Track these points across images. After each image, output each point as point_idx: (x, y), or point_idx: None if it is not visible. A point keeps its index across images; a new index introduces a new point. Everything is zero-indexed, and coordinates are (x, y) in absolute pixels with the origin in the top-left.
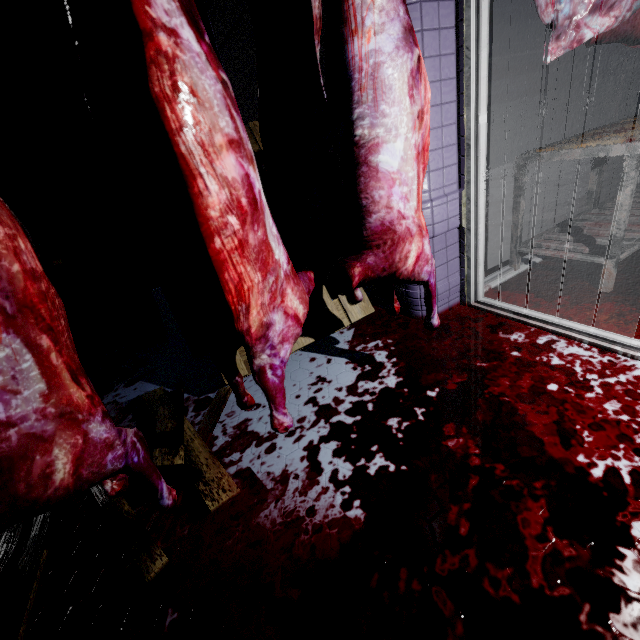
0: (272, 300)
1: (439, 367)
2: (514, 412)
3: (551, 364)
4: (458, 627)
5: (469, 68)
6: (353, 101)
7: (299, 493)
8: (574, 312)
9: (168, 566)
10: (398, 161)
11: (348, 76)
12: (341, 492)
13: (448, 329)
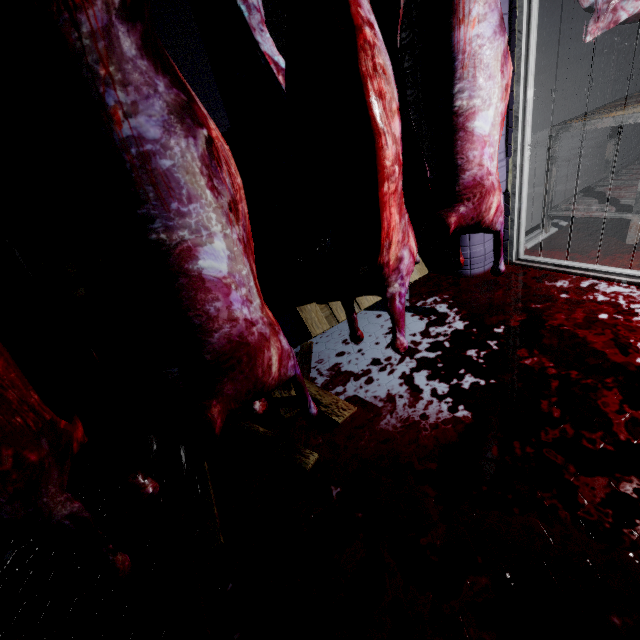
0: (403, 239)
1: (499, 311)
2: (575, 336)
3: (598, 300)
4: (570, 469)
5: (520, 49)
6: (455, 78)
7: (408, 406)
8: (608, 261)
9: (316, 462)
10: (489, 126)
11: (452, 57)
12: (445, 402)
13: (497, 283)
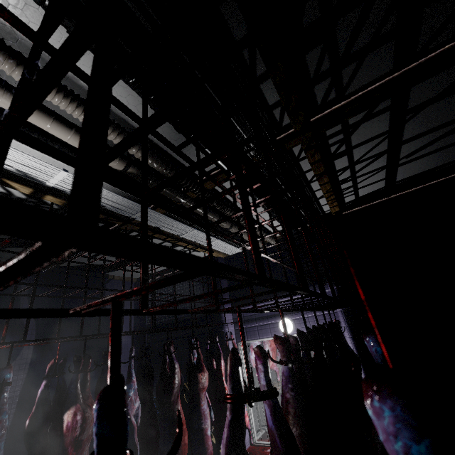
0: None
1: None
2: None
3: None
4: None
5: (244, 376)
6: None
7: None
8: None
9: None
10: None
11: None
12: None
13: (252, 453)
